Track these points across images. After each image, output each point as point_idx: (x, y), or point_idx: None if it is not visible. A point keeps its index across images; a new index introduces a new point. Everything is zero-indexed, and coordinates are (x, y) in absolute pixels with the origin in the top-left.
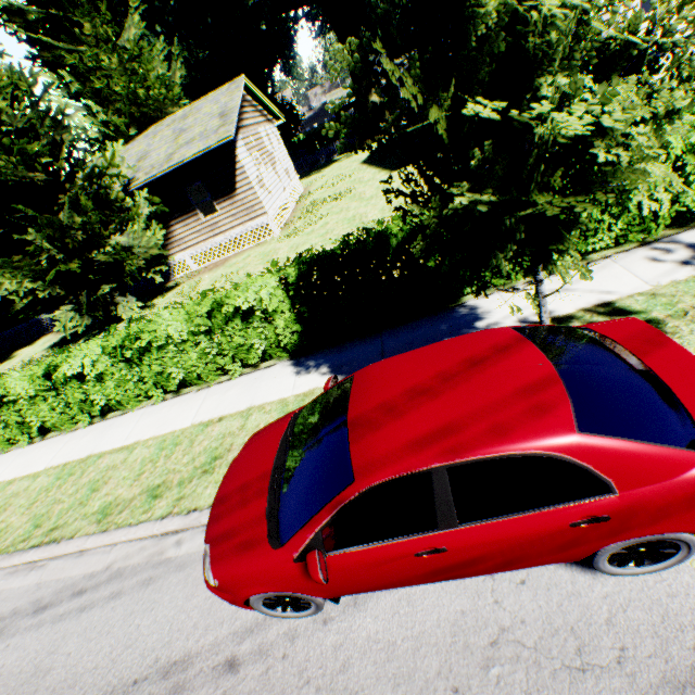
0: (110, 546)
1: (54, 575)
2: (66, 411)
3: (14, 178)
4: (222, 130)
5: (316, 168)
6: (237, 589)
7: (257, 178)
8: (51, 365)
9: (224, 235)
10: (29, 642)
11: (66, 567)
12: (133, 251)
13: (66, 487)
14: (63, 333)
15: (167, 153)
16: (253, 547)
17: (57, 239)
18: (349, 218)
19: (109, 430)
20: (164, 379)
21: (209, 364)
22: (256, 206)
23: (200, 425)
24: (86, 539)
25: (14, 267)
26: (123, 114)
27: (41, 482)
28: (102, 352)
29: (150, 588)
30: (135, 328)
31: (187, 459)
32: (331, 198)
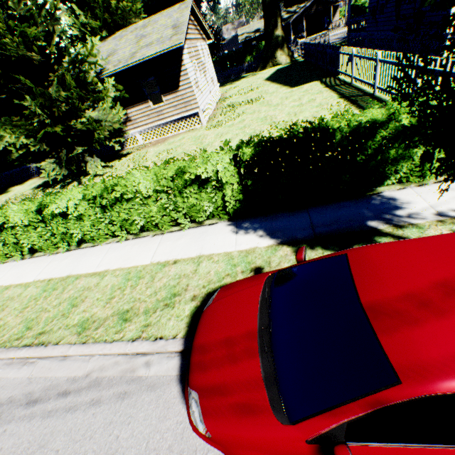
0: (88, 356)
1: (42, 373)
2: (50, 238)
3: (16, 55)
4: (174, 38)
5: (229, 81)
6: (231, 446)
7: (195, 80)
8: (42, 203)
9: (166, 120)
10: (23, 431)
11: (52, 368)
12: (101, 124)
13: (51, 299)
14: (45, 179)
15: (131, 52)
16: (254, 414)
17: (45, 108)
18: (261, 118)
19: (83, 257)
20: (129, 224)
21: (164, 217)
22: (192, 101)
23: (158, 264)
24: (68, 347)
25: (13, 125)
26: (98, 19)
27: (31, 292)
28: (82, 198)
29: (125, 402)
30: (110, 182)
31: (149, 292)
32: (244, 102)
